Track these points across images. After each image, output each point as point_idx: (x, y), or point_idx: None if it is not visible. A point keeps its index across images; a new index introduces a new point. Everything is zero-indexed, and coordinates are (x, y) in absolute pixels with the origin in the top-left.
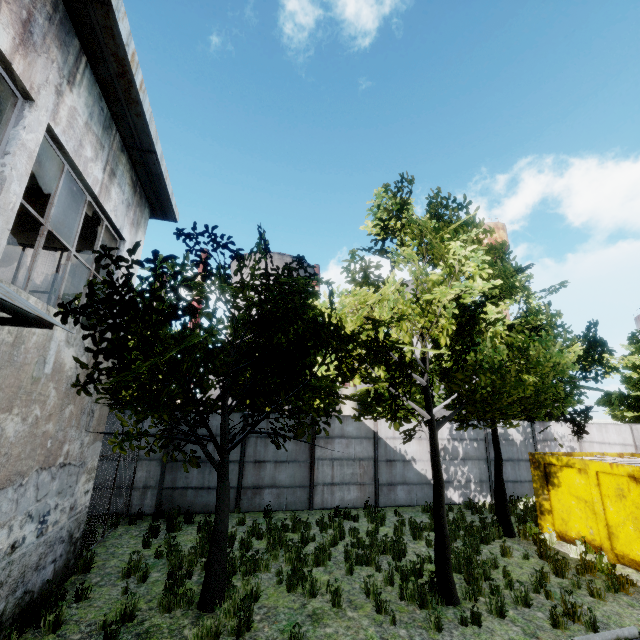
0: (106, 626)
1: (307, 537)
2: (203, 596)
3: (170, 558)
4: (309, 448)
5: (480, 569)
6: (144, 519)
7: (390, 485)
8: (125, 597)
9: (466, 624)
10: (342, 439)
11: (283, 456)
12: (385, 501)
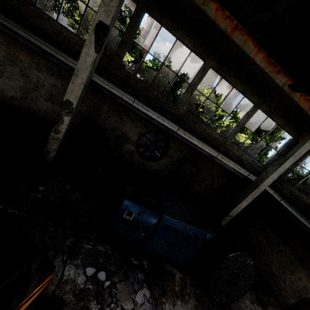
0: None
1: None
2: None
3: None
4: None
5: None
6: None
7: None
8: None
9: None
10: None
11: None
12: None
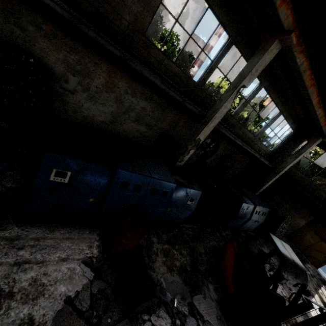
0: None
1: None
2: None
3: None
4: None
5: None
6: None
7: None
8: None
9: None
10: None
11: None
12: None
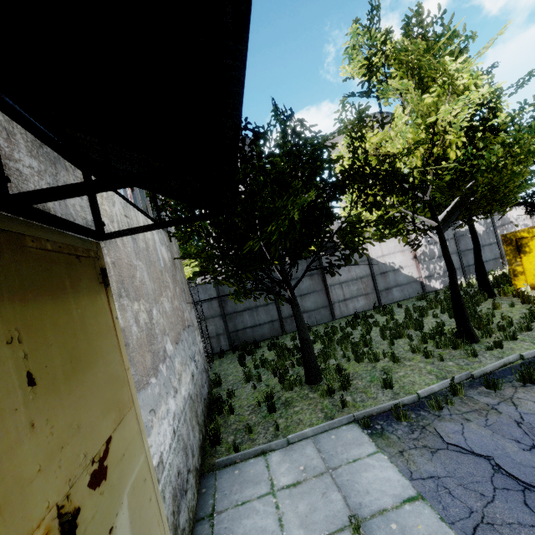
0: (260, 404)
1: (347, 334)
2: (308, 377)
3: (266, 366)
4: (322, 280)
5: (485, 319)
6: (226, 354)
7: (387, 290)
8: (256, 391)
9: (491, 349)
10: (344, 267)
11: (304, 290)
12: (386, 301)
